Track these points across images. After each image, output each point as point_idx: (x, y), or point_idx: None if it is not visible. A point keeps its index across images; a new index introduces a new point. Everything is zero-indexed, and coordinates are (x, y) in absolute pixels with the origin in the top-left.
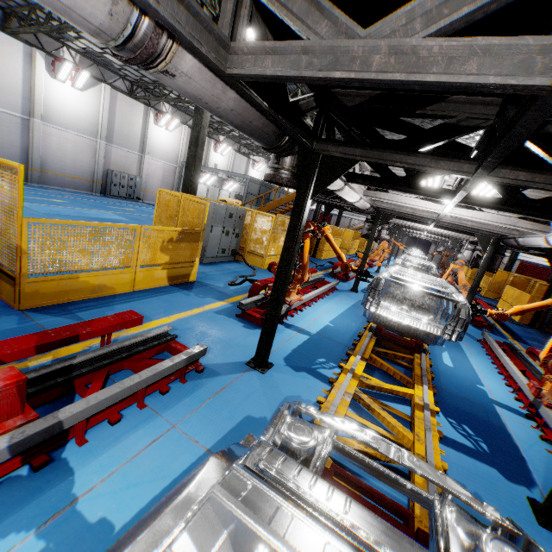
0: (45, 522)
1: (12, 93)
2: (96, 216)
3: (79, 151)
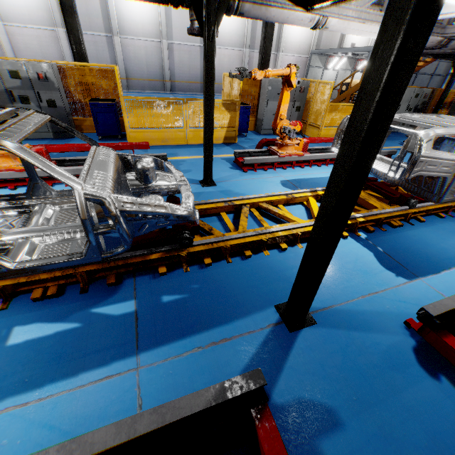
0: None
1: None
2: None
3: (232, 62)
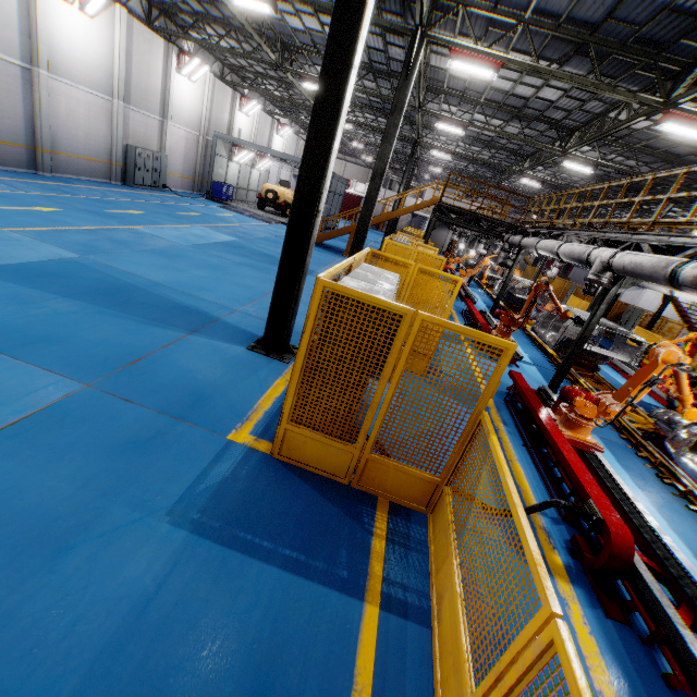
0: None
1: (6, 24)
2: (216, 240)
3: (93, 118)
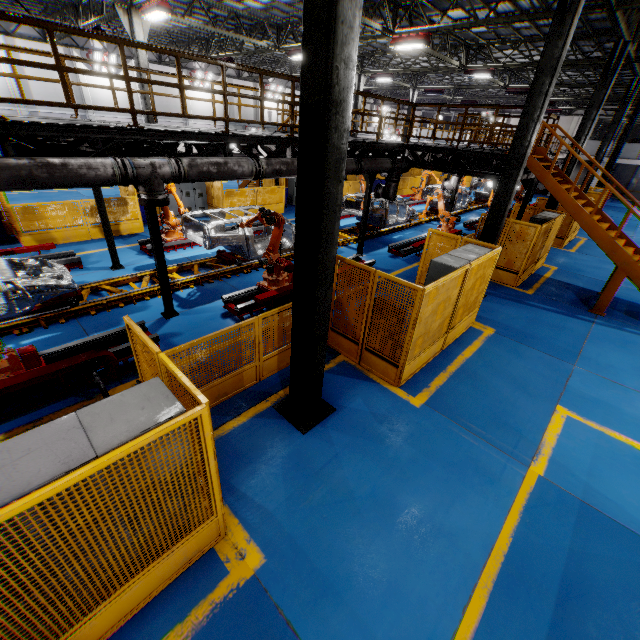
0: None
1: None
2: None
3: None
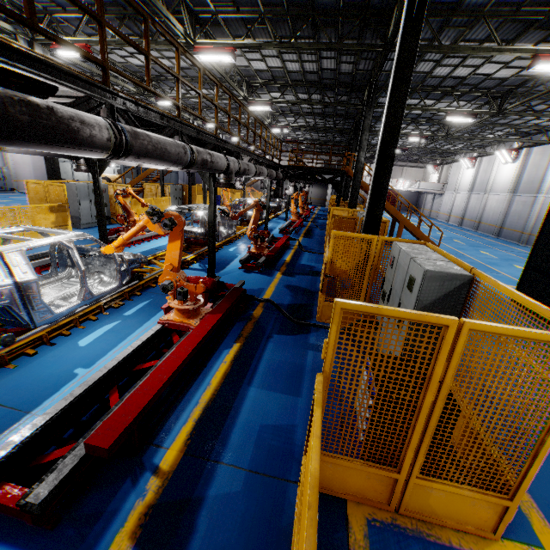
0: None
1: None
2: None
3: None
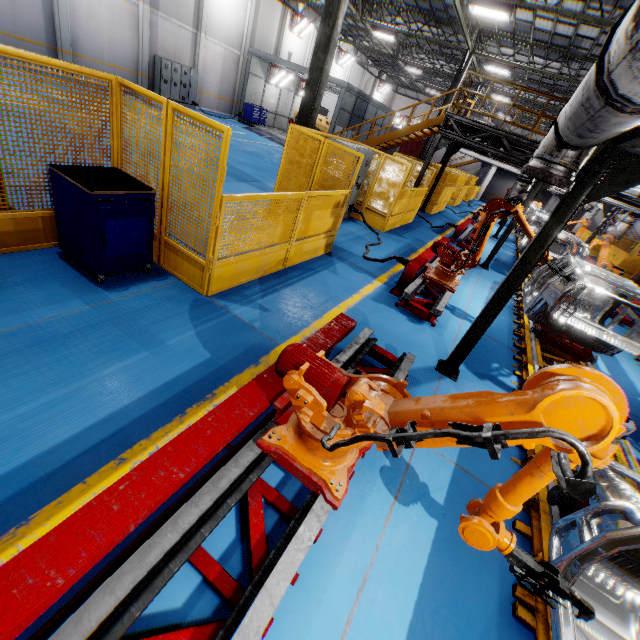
0: (384, 525)
1: None
2: None
3: (117, 23)
